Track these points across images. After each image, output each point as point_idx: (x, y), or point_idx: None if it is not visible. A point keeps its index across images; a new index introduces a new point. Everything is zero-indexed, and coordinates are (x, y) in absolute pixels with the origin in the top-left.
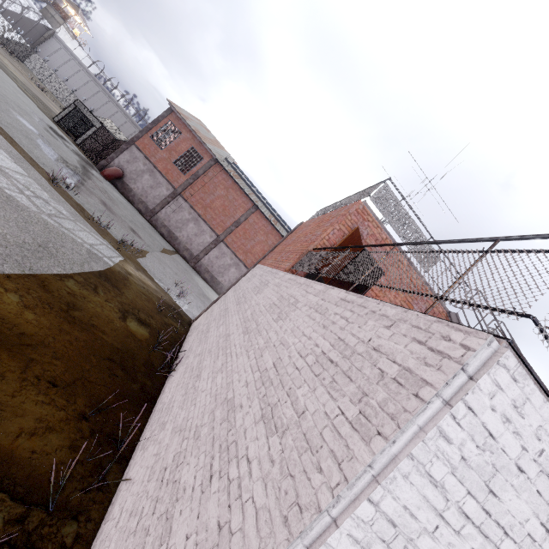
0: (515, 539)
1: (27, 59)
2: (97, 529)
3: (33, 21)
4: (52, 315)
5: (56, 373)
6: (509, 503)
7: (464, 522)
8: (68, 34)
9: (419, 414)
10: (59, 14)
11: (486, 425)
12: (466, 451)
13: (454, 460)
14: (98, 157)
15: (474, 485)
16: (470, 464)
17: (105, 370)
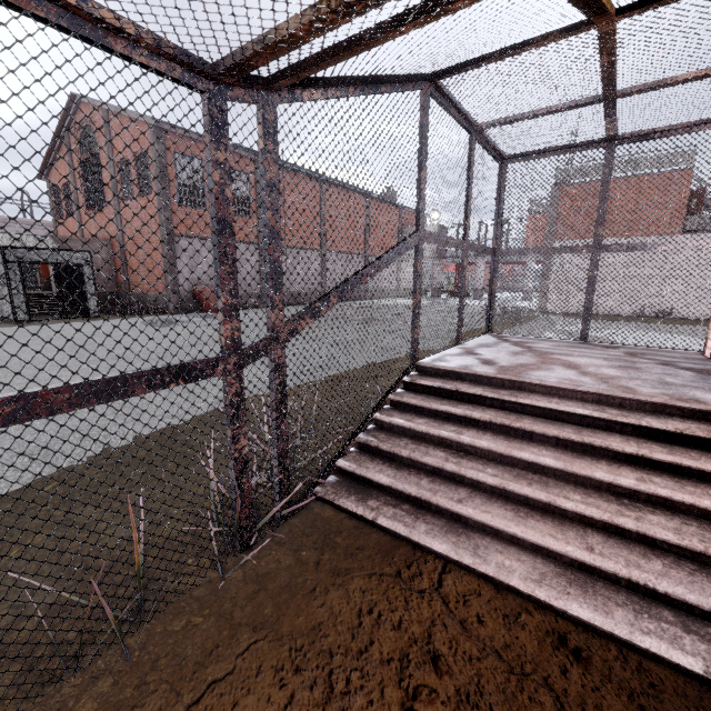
0: None
1: None
2: None
3: None
4: None
5: None
6: None
7: None
8: None
9: None
10: None
11: None
12: None
13: None
14: None
15: None
16: None
17: None
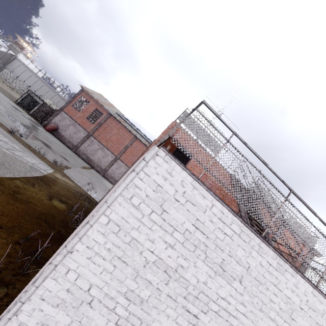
0: (181, 232)
1: (0, 72)
2: (19, 292)
3: (3, 52)
4: (3, 196)
5: (2, 222)
6: (174, 215)
7: (153, 224)
8: (24, 57)
9: (126, 179)
10: (18, 47)
11: (156, 181)
12: (148, 192)
13: (143, 196)
14: (43, 120)
15: (155, 207)
16: (151, 198)
17: (34, 222)
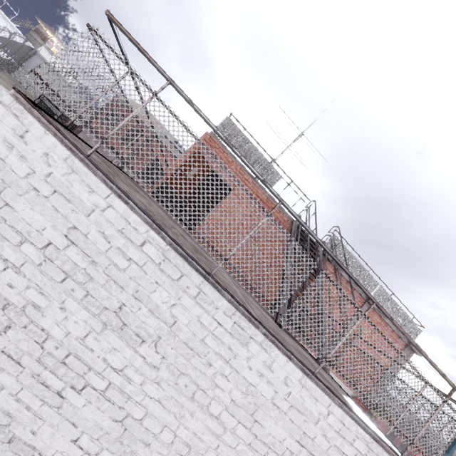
0: (38, 245)
1: (13, 72)
2: None
3: (19, 43)
4: None
5: None
6: (25, 214)
7: None
8: (47, 52)
9: None
10: (40, 37)
11: None
12: None
13: None
14: None
15: None
16: None
17: None
